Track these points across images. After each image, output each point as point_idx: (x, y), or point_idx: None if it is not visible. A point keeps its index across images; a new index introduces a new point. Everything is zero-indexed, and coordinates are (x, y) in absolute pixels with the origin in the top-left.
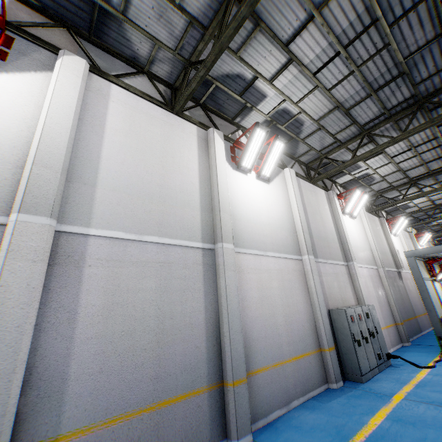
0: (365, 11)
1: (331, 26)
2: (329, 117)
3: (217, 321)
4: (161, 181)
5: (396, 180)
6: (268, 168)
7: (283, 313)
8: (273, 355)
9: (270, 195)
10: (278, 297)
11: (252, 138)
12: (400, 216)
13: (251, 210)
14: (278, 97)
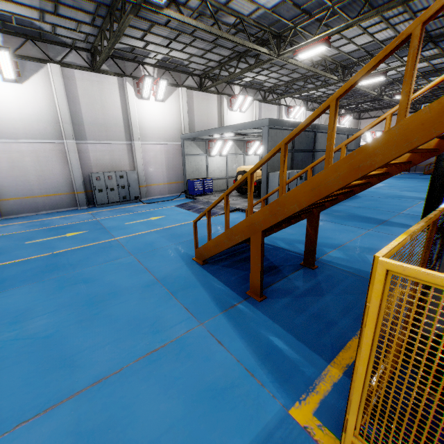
0: None
1: None
2: (49, 18)
3: None
4: None
5: (206, 62)
6: (10, 73)
7: (36, 174)
8: (25, 193)
9: (24, 95)
10: (32, 166)
11: None
12: (239, 94)
13: None
14: None
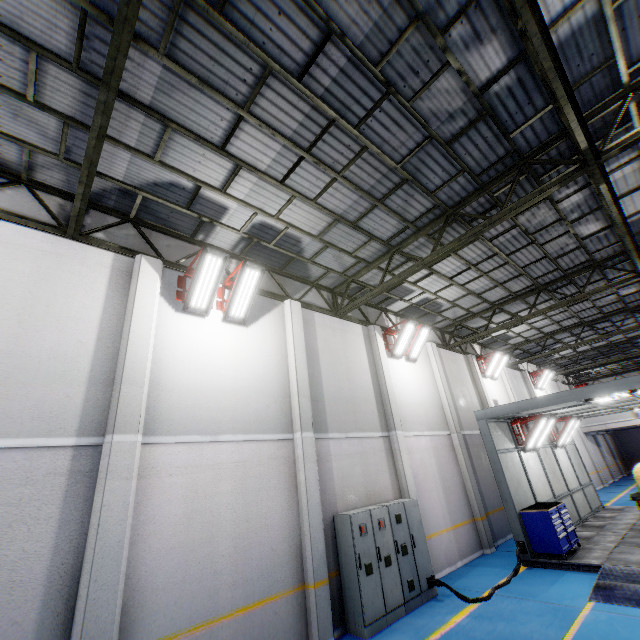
0: (313, 109)
1: (275, 126)
2: (334, 232)
3: (76, 568)
4: (10, 347)
5: (474, 305)
6: (241, 306)
7: (233, 533)
8: (195, 610)
9: (246, 344)
10: (228, 507)
11: (199, 268)
12: (495, 352)
13: (201, 371)
14: (246, 208)
